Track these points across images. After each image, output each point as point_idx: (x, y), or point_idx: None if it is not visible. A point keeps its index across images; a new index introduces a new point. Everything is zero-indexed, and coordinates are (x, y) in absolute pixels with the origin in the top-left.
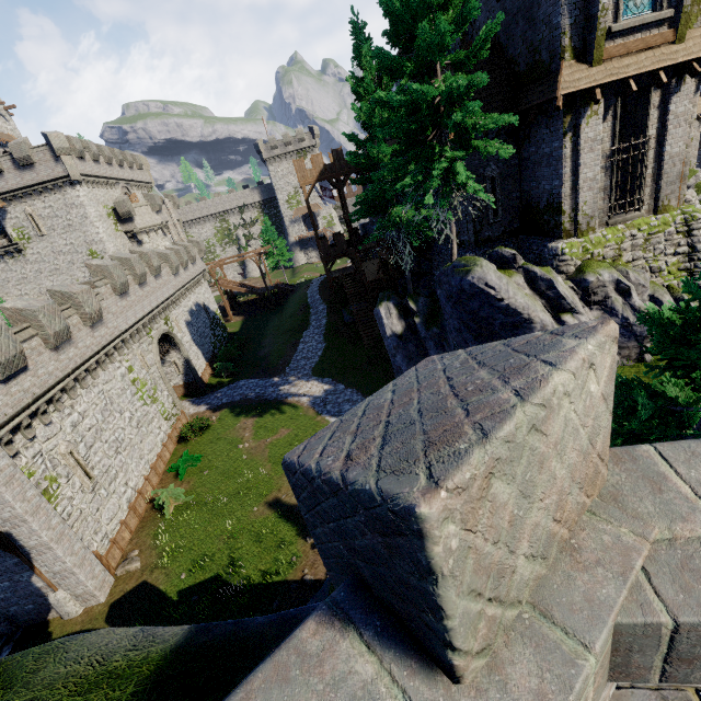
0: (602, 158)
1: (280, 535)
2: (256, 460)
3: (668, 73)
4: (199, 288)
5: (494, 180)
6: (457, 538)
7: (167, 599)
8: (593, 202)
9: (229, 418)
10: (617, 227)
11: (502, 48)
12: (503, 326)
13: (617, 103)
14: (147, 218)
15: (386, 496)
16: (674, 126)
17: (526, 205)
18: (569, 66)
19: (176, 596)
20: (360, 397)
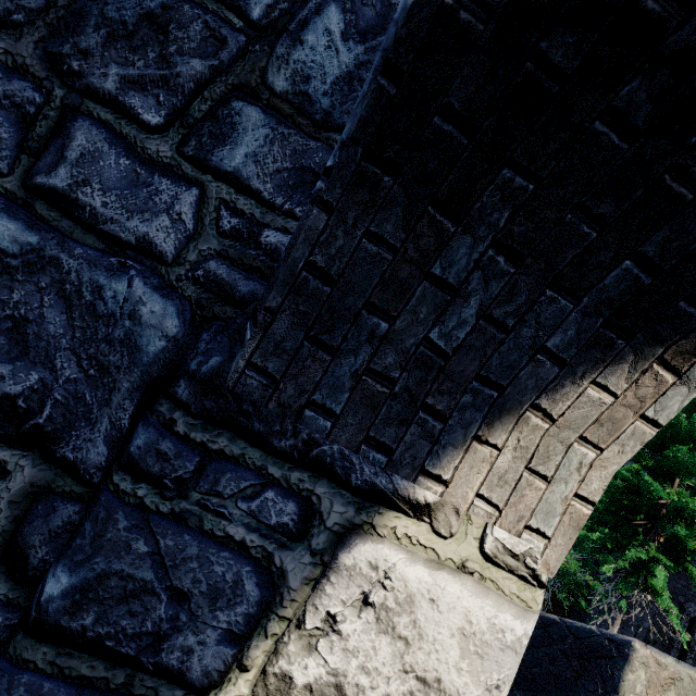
0: None
1: None
2: None
3: None
4: None
5: (695, 622)
6: (640, 687)
7: None
8: None
9: None
10: None
11: None
12: None
13: None
14: None
15: (606, 633)
16: None
17: None
18: None
19: None
20: None
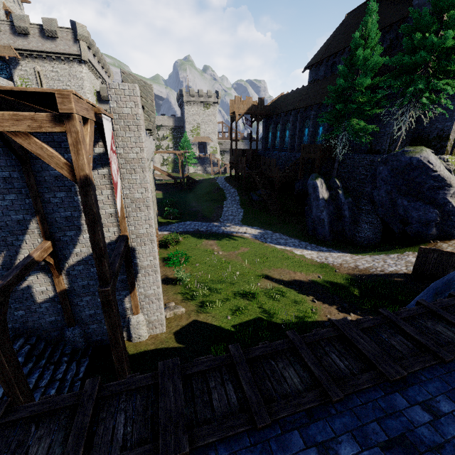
0: None
1: (291, 298)
2: (235, 261)
3: None
4: None
5: None
6: None
7: (225, 330)
8: None
9: (193, 239)
10: None
11: None
12: (430, 188)
13: None
14: None
15: None
16: None
17: (416, 137)
18: None
19: (233, 328)
20: (288, 237)
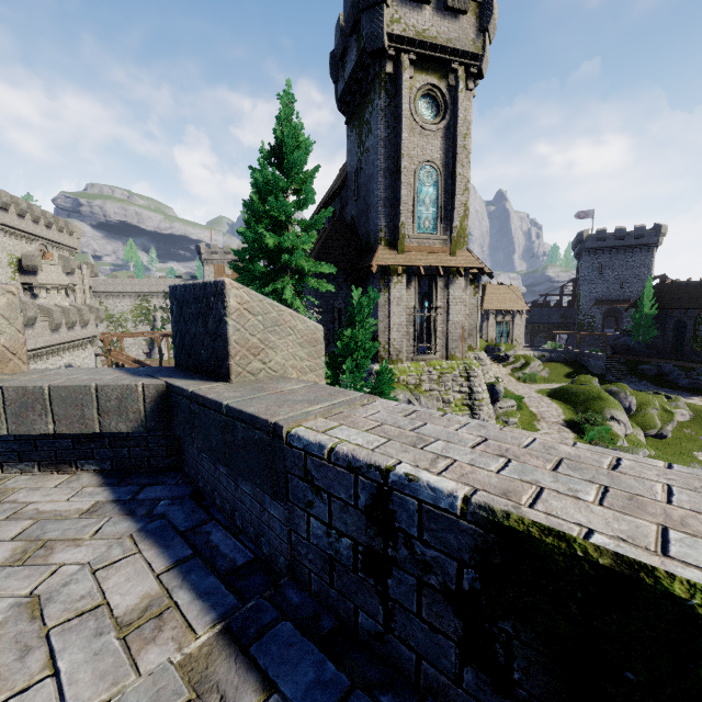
0: (408, 312)
1: None
2: None
3: (448, 271)
4: (81, 352)
5: (341, 310)
6: None
7: None
8: (400, 340)
9: None
10: (419, 363)
11: (356, 228)
12: None
13: (415, 280)
14: (53, 276)
15: None
16: (453, 303)
17: None
18: (383, 249)
19: None
20: None
